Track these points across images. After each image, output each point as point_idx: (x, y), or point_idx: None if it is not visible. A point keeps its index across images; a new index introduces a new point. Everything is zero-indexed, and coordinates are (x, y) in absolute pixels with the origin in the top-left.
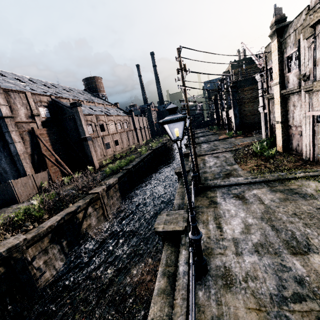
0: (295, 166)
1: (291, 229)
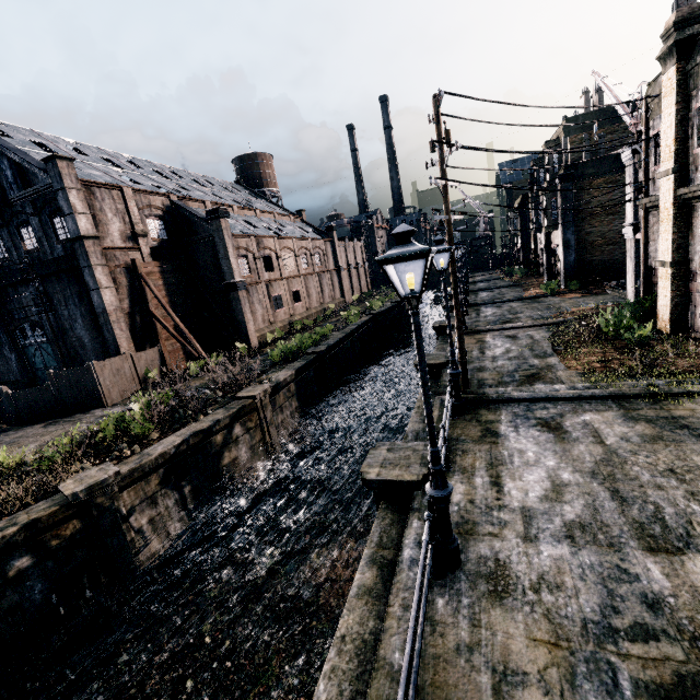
0: (695, 367)
1: (655, 500)
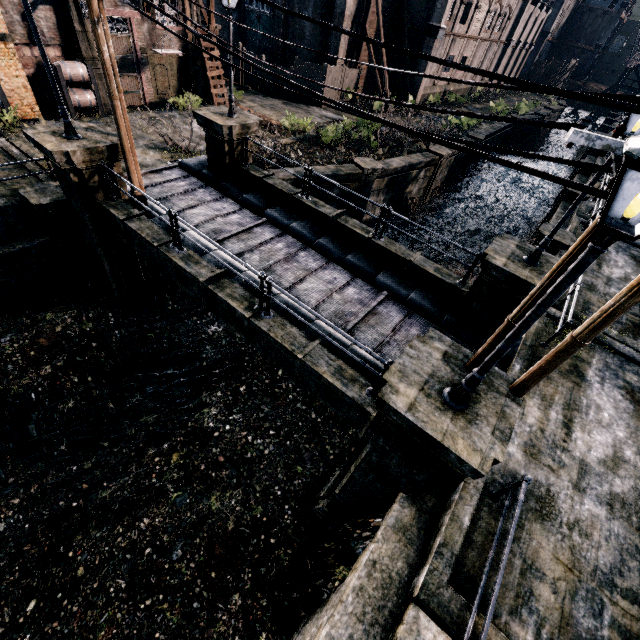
0: None
1: None
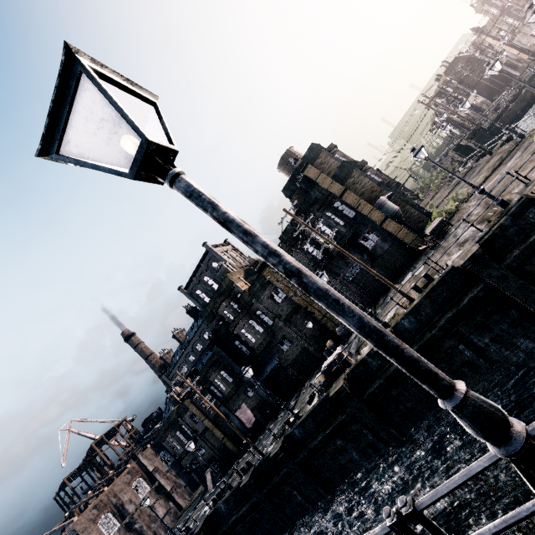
0: None
1: None
